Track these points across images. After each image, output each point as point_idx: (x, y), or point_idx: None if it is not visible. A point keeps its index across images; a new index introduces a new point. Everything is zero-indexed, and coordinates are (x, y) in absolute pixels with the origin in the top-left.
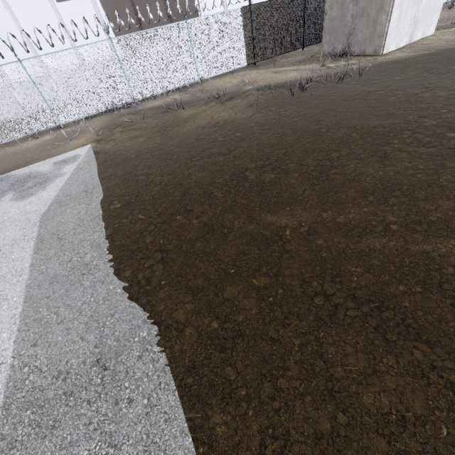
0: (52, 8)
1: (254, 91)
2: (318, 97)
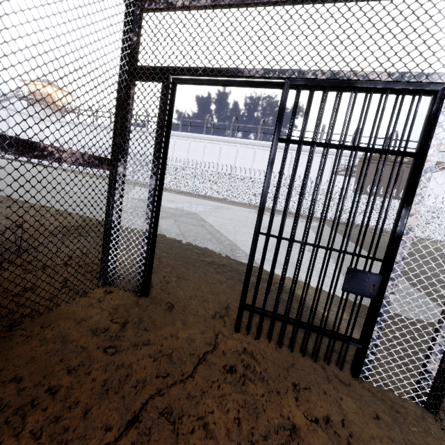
0: (328, 175)
1: None
2: None
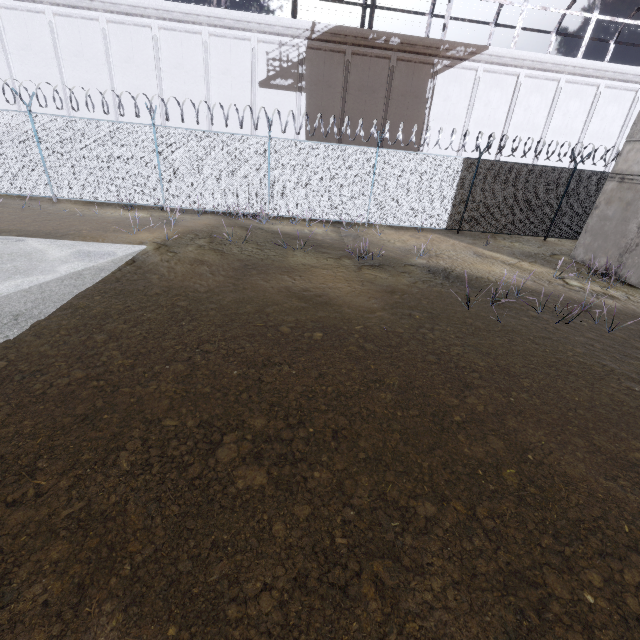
0: (250, 91)
1: (421, 270)
2: (506, 332)
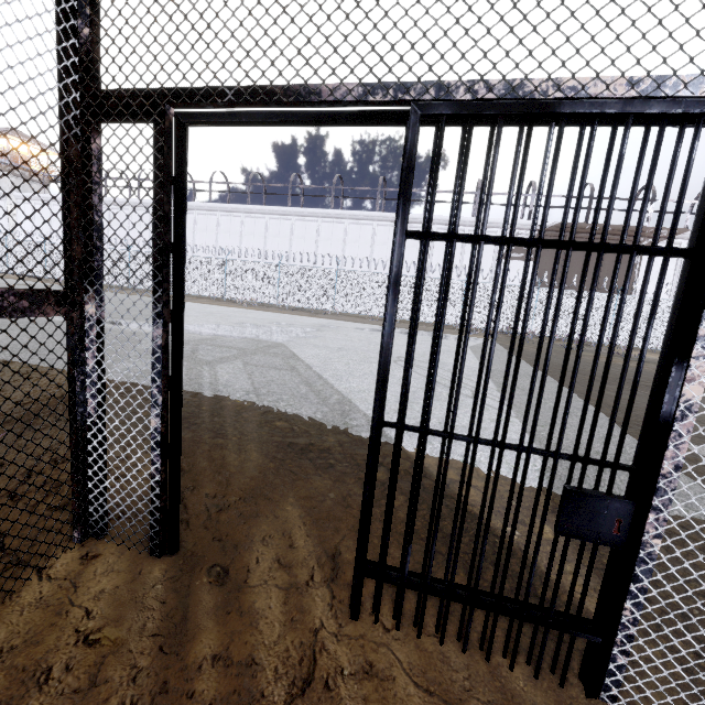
0: (491, 261)
1: None
2: None
